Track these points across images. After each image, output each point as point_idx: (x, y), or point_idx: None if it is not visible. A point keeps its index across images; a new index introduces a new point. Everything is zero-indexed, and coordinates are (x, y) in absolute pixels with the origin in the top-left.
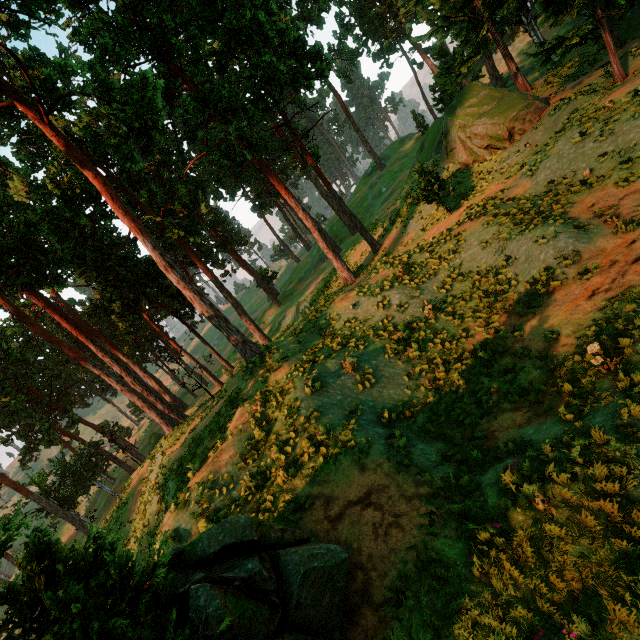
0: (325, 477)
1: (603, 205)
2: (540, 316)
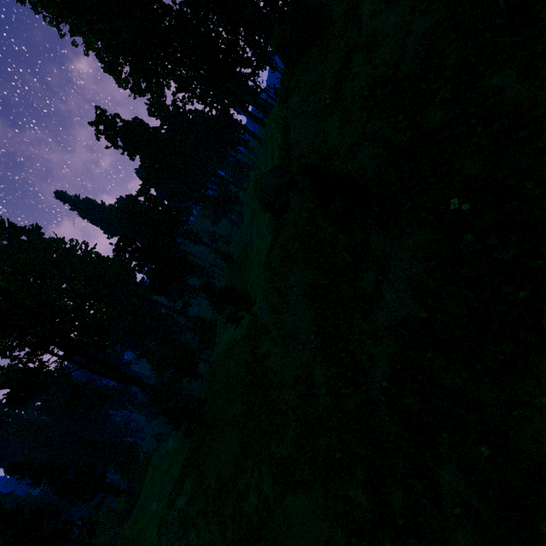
0: None
1: None
2: None
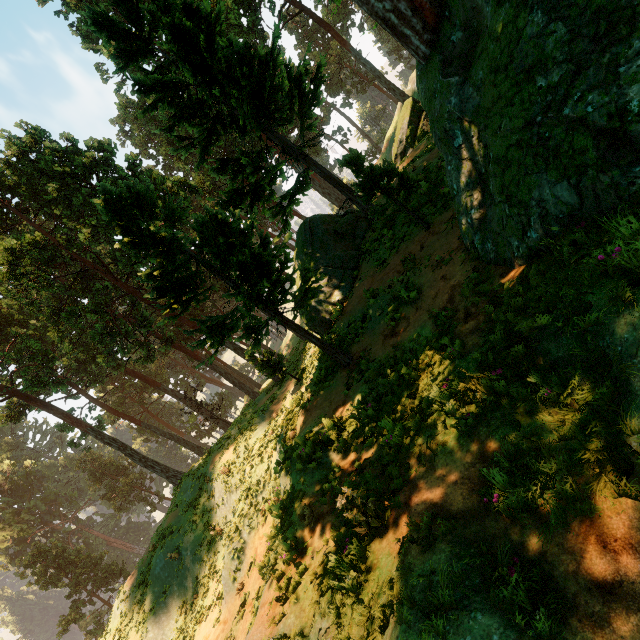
0: (135, 635)
1: (258, 555)
2: (209, 618)
